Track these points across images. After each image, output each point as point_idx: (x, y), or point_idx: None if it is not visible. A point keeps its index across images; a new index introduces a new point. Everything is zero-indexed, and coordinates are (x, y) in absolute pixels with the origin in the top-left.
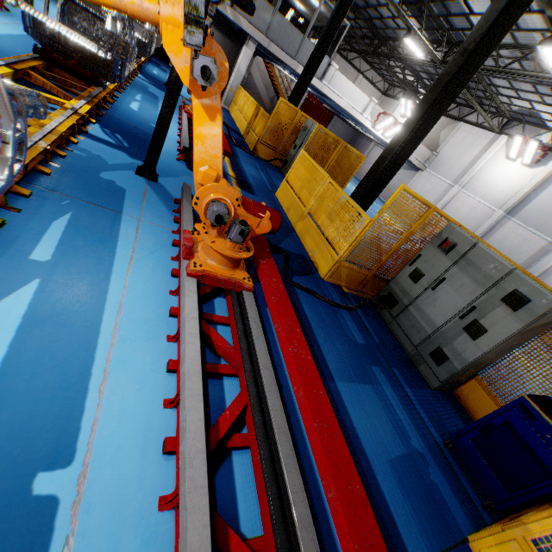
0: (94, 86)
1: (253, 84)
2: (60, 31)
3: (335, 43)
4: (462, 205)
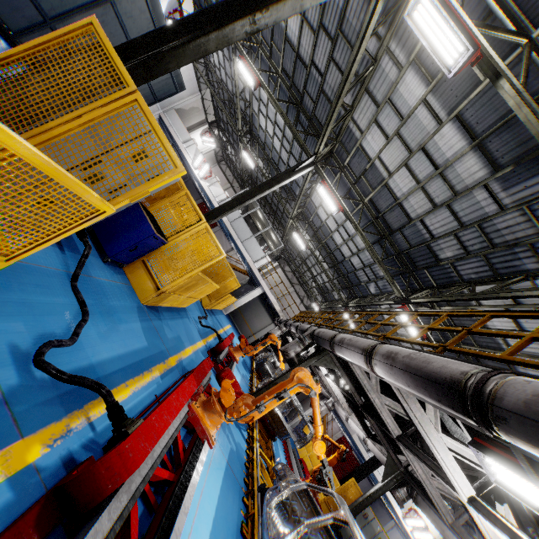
0: (270, 438)
1: None
2: (285, 425)
3: None
4: None
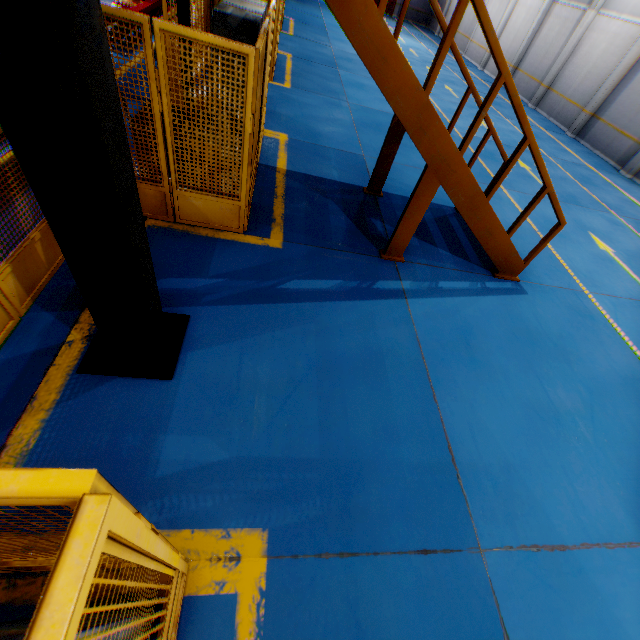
0: None
1: None
2: None
3: None
4: (521, 13)
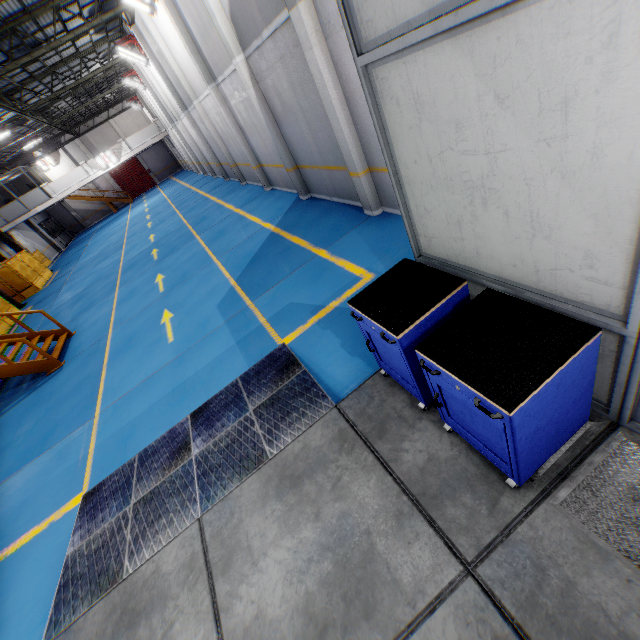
0: None
1: (84, 211)
2: None
3: (76, 133)
4: (178, 137)
